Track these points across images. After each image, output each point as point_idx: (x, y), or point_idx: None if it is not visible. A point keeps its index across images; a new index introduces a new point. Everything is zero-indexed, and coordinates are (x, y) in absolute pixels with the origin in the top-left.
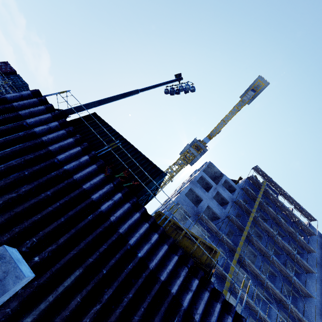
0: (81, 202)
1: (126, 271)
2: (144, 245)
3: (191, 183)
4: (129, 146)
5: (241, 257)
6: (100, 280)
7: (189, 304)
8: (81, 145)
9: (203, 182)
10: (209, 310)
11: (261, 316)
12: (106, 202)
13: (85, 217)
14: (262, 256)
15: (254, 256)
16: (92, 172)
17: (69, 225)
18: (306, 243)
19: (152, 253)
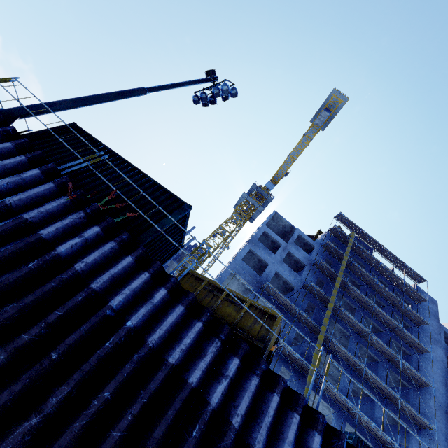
0: (18, 240)
1: (99, 352)
2: (139, 308)
3: (251, 243)
4: (130, 168)
5: (327, 340)
6: (45, 372)
7: (224, 400)
8: (28, 153)
9: (267, 241)
10: (259, 407)
11: (362, 420)
12: (69, 240)
13: (24, 265)
14: (357, 336)
15: (346, 337)
16: (47, 195)
17: None
18: (415, 312)
19: (156, 320)
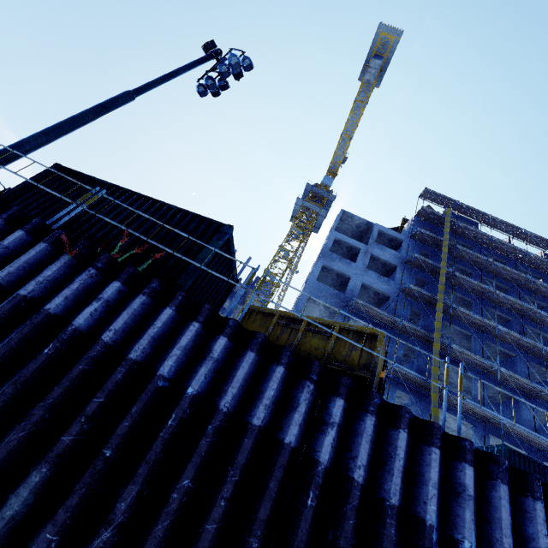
0: (23, 325)
1: (162, 435)
2: (198, 368)
3: (322, 257)
4: (141, 200)
5: (445, 347)
6: (103, 474)
7: (337, 453)
8: (2, 213)
9: (342, 250)
10: (384, 451)
11: (508, 428)
12: (85, 308)
13: (38, 353)
14: (481, 333)
15: (467, 339)
16: (42, 260)
17: (1, 382)
18: None
19: (223, 378)
